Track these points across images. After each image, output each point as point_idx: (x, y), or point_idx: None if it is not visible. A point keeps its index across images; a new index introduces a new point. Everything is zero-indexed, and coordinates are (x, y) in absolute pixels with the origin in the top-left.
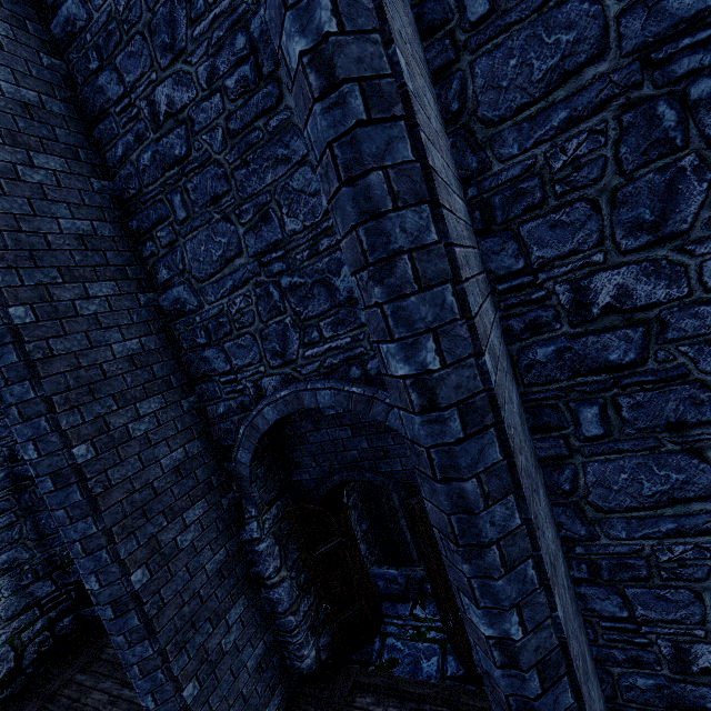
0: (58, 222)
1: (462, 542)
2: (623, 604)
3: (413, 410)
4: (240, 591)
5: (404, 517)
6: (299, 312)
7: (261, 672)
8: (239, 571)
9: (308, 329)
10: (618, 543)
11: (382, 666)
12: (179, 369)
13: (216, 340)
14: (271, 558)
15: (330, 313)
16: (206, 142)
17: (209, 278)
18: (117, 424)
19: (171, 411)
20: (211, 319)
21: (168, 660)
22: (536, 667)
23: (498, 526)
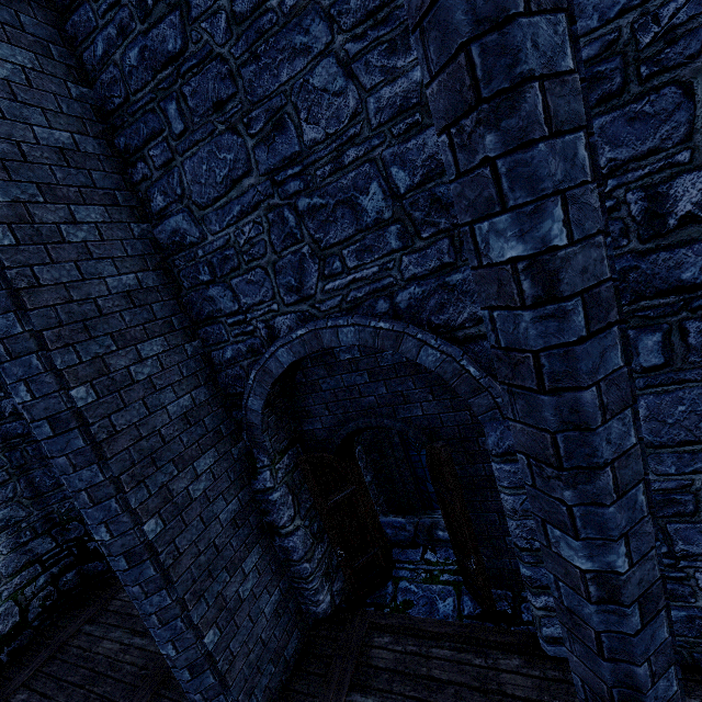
0: (32, 130)
1: (567, 465)
2: (663, 540)
3: (523, 303)
4: (254, 540)
5: (409, 468)
6: (318, 240)
7: (278, 617)
8: (252, 521)
9: (329, 259)
10: (665, 479)
11: (397, 607)
12: (180, 310)
13: (221, 276)
14: (285, 507)
15: (355, 239)
16: (205, 32)
17: (212, 203)
18: (117, 366)
19: (175, 355)
20: (216, 252)
21: (187, 609)
22: (637, 601)
23: (613, 444)
